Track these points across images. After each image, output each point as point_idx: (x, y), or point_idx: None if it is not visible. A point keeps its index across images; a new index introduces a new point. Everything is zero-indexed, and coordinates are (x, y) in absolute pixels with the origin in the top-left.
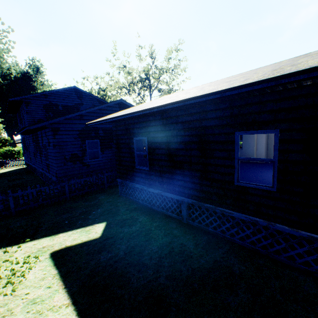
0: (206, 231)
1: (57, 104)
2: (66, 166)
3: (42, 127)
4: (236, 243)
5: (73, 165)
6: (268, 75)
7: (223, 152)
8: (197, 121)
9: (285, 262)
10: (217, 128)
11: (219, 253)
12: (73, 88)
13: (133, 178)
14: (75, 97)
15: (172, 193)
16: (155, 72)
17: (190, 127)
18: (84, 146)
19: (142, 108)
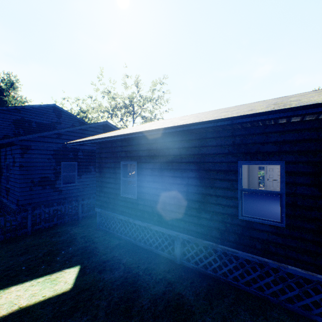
0: (205, 274)
1: (30, 120)
2: (33, 191)
3: (9, 144)
4: (241, 289)
5: (42, 190)
6: (279, 106)
7: (225, 182)
8: (196, 148)
9: (301, 313)
10: (218, 157)
11: (225, 304)
12: (52, 105)
13: (117, 207)
14: (53, 115)
15: (164, 226)
16: (140, 100)
17: (188, 154)
18: (59, 168)
19: (136, 130)
